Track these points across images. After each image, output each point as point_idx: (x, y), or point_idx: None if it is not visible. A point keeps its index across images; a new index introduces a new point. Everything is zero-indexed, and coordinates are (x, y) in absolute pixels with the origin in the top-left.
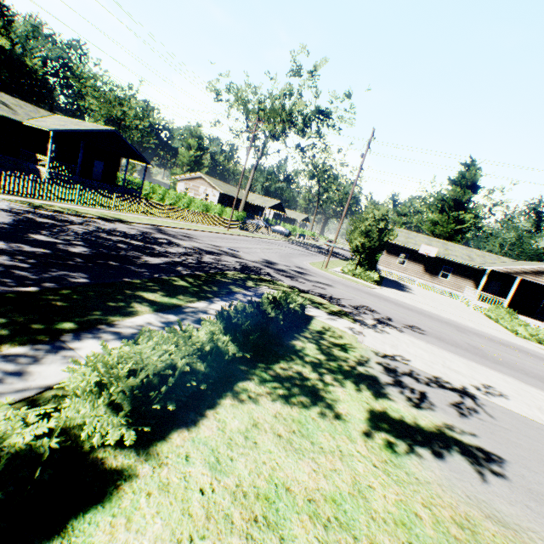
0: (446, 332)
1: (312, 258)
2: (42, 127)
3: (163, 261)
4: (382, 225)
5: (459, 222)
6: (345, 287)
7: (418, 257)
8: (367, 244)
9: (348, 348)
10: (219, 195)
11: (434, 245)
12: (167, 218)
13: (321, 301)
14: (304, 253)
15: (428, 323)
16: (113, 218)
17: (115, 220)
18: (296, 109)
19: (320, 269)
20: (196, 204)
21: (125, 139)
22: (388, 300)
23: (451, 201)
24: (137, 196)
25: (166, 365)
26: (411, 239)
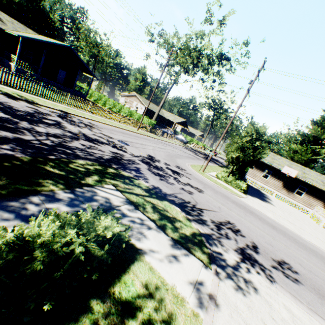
0: (319, 272)
1: (195, 161)
2: (14, 34)
3: None
4: (258, 144)
5: (314, 153)
6: (214, 193)
7: (279, 175)
8: (241, 158)
9: None
10: (145, 109)
11: (294, 167)
12: (89, 112)
13: (177, 214)
14: (191, 156)
15: (296, 253)
16: (23, 97)
17: (22, 99)
18: (203, 47)
19: (197, 172)
20: (124, 110)
21: (78, 55)
22: (253, 213)
23: (311, 137)
24: (87, 100)
25: None
26: (276, 160)
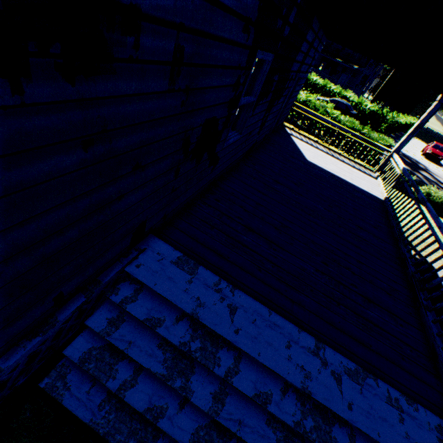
0: None
1: None
2: None
3: None
4: None
5: None
6: None
7: None
8: None
9: None
10: None
11: None
12: None
13: None
14: None
15: None
16: None
17: None
18: None
19: None
20: None
21: None
22: None
23: None
24: None
25: (440, 197)
26: None
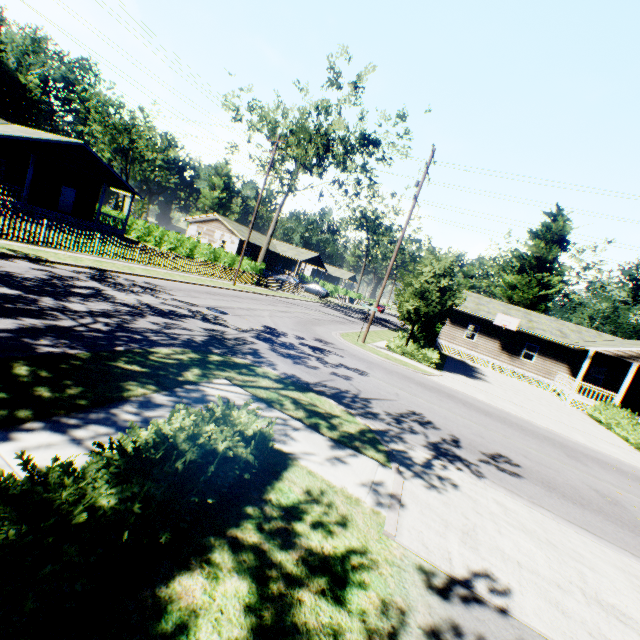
0: (553, 464)
1: (348, 327)
2: None
3: (19, 325)
4: (445, 283)
5: (543, 286)
6: (387, 374)
7: (493, 330)
8: (423, 309)
9: (352, 571)
10: (239, 243)
11: (514, 314)
12: (138, 263)
13: (331, 408)
14: (339, 320)
15: (521, 443)
16: (19, 253)
17: (18, 256)
18: (332, 128)
19: (353, 344)
20: (202, 250)
21: (100, 158)
22: (452, 396)
23: (533, 260)
24: (125, 238)
25: None
26: (483, 305)
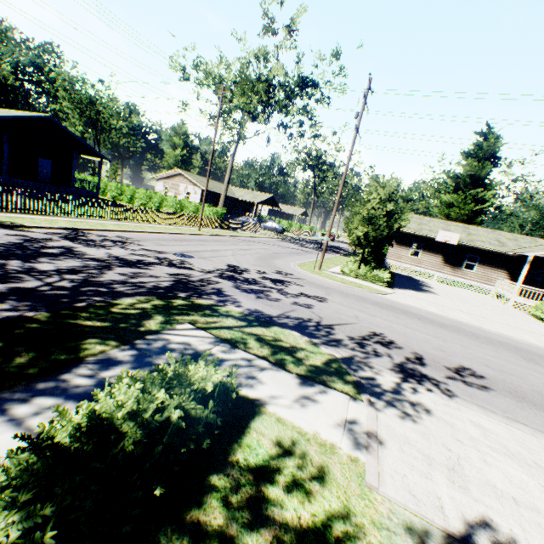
0: (514, 370)
1: (304, 257)
2: None
3: None
4: (391, 207)
5: (478, 201)
6: (344, 298)
7: (435, 247)
8: (372, 234)
9: None
10: (201, 193)
11: (453, 230)
12: (111, 220)
13: (296, 341)
14: (296, 251)
15: (479, 352)
16: None
17: None
18: (272, 74)
19: (310, 273)
20: (168, 203)
21: (66, 128)
22: (407, 312)
23: (467, 178)
24: (101, 199)
25: None
26: (425, 225)
